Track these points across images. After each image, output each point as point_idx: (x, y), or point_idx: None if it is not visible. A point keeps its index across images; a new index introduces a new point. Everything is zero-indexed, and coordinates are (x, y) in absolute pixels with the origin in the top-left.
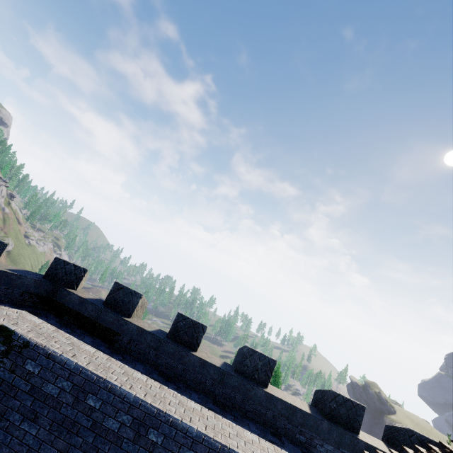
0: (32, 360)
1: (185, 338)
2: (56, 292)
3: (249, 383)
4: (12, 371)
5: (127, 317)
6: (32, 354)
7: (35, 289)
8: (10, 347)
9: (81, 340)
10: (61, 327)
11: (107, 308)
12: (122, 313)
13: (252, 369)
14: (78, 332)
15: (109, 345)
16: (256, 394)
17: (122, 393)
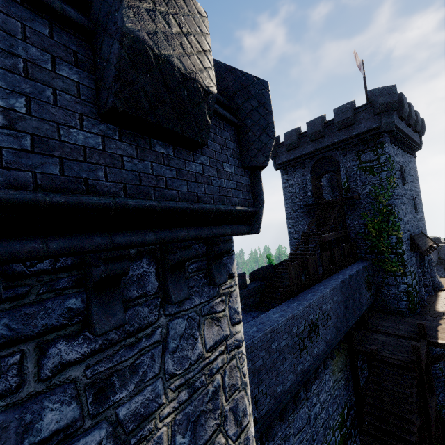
0: (443, 246)
1: (437, 241)
2: None
3: None
4: (441, 248)
5: None
6: (442, 246)
7: None
8: (439, 247)
9: None
10: None
11: None
12: None
13: None
14: None
15: None
16: None
17: None
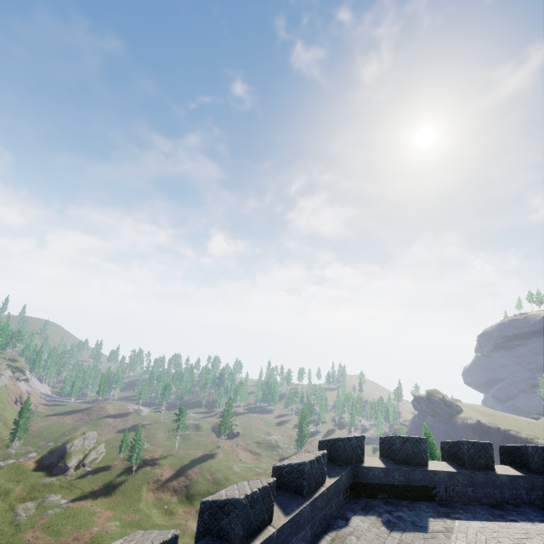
0: None
1: (481, 462)
2: (356, 474)
3: None
4: None
5: (425, 466)
6: None
7: (347, 482)
8: None
9: (425, 512)
10: (396, 508)
11: (408, 467)
12: (419, 465)
13: (541, 463)
14: (406, 505)
15: (431, 502)
16: None
17: None
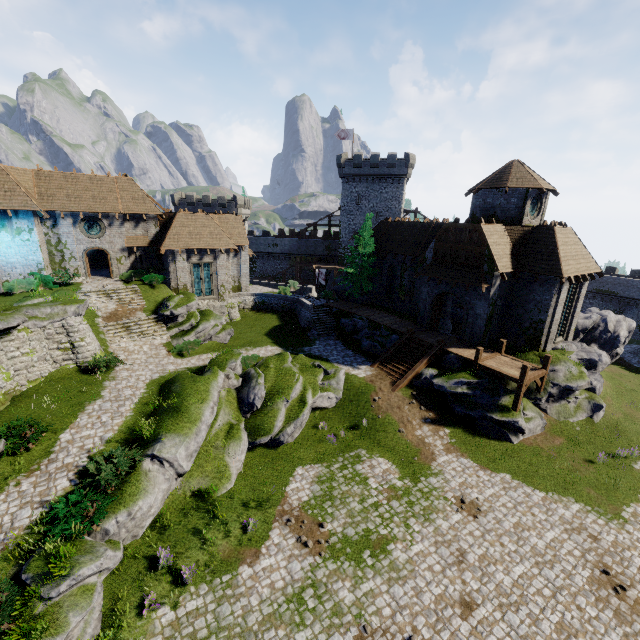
0: None
1: (610, 271)
2: None
3: (633, 276)
4: None
5: None
6: None
7: None
8: None
9: None
10: None
11: None
12: None
13: (634, 274)
14: None
15: None
16: (636, 278)
17: (595, 275)
